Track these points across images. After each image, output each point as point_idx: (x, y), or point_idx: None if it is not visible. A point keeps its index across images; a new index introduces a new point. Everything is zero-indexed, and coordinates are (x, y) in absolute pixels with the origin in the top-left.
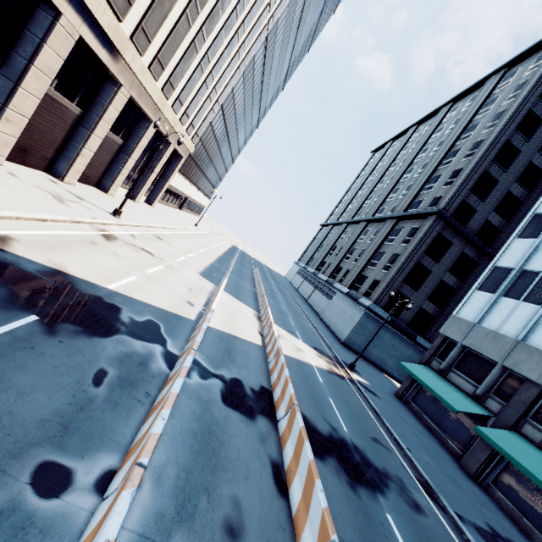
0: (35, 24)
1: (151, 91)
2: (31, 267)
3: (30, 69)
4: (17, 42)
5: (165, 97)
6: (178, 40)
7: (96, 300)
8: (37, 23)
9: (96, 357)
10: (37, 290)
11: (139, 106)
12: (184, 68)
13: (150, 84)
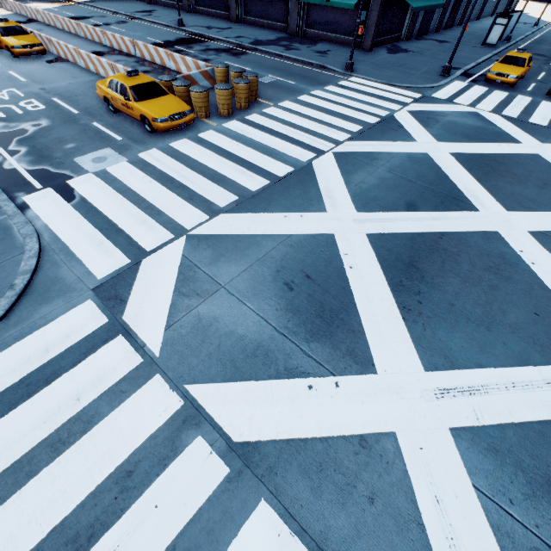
0: None
1: None
2: None
3: None
4: None
5: None
6: None
7: None
8: None
9: None
10: None
11: None
12: None
13: None
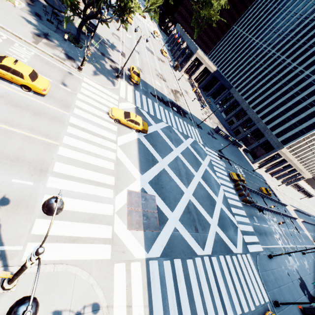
0: (283, 162)
1: (300, 167)
2: (271, 188)
3: (279, 166)
4: (280, 163)
5: (304, 168)
6: (312, 161)
7: (275, 194)
8: (284, 162)
9: (275, 197)
10: (272, 190)
11: (295, 169)
12: (313, 164)
13: (300, 167)
